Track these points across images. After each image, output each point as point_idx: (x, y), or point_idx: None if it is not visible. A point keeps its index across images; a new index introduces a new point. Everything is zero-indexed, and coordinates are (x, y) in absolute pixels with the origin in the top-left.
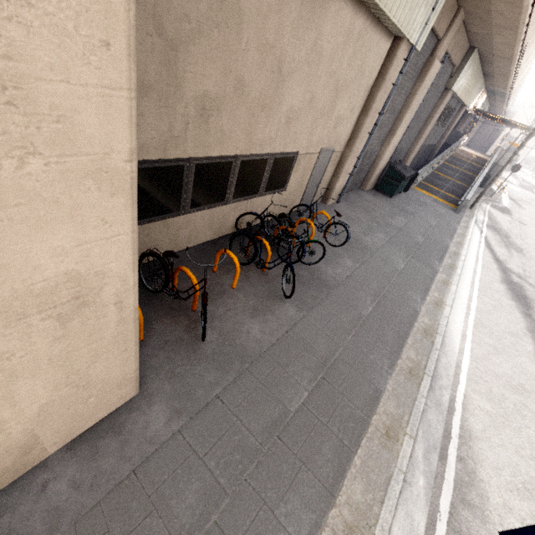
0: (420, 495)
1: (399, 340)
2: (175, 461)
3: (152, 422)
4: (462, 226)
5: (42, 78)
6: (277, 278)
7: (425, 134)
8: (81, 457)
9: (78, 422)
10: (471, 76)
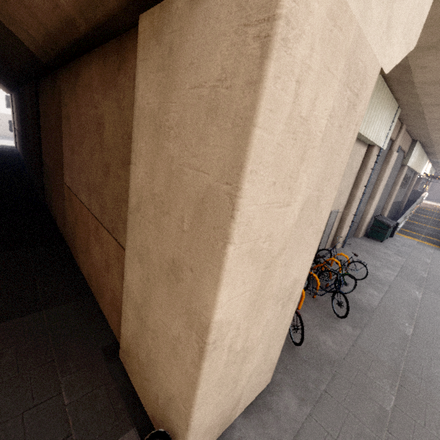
0: None
1: None
2: (318, 439)
3: (288, 405)
4: None
5: (322, 200)
6: (325, 303)
7: (393, 195)
8: (254, 424)
9: (251, 393)
10: (418, 155)
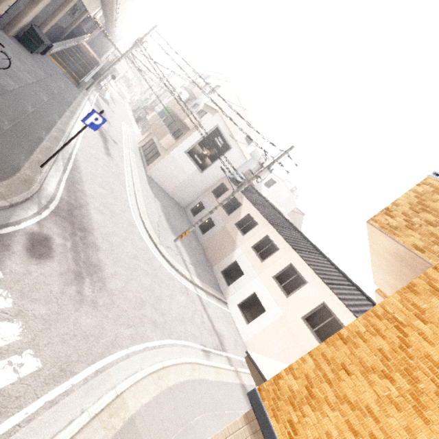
0: (61, 165)
1: (49, 127)
2: None
3: None
4: (81, 97)
5: None
6: None
7: (59, 16)
8: None
9: None
10: None
